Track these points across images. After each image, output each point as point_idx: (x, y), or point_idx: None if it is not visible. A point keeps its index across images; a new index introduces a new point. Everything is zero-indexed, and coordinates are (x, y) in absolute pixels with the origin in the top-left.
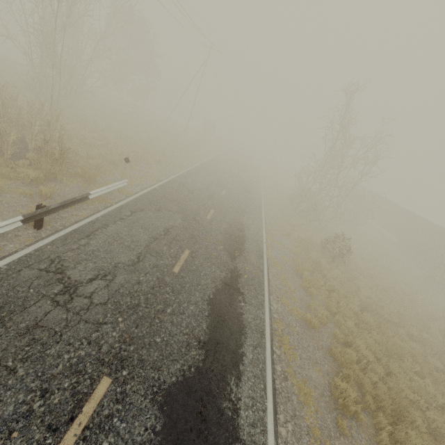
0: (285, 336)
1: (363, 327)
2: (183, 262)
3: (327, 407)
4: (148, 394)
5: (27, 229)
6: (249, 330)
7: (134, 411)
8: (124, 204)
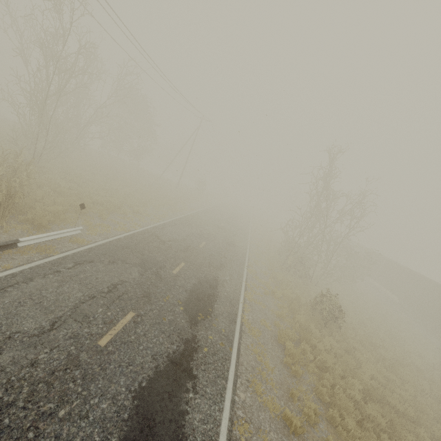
0: None
1: (369, 428)
2: (120, 330)
3: None
4: None
5: None
6: None
7: None
8: (70, 254)
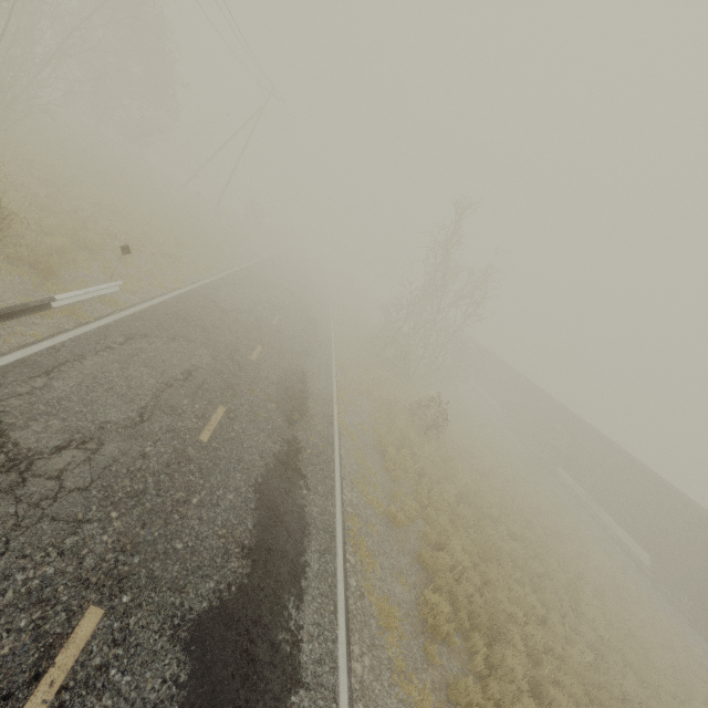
0: (363, 537)
1: (459, 524)
2: (216, 426)
3: (413, 630)
4: (165, 629)
5: None
6: (315, 530)
7: (144, 657)
8: (111, 323)
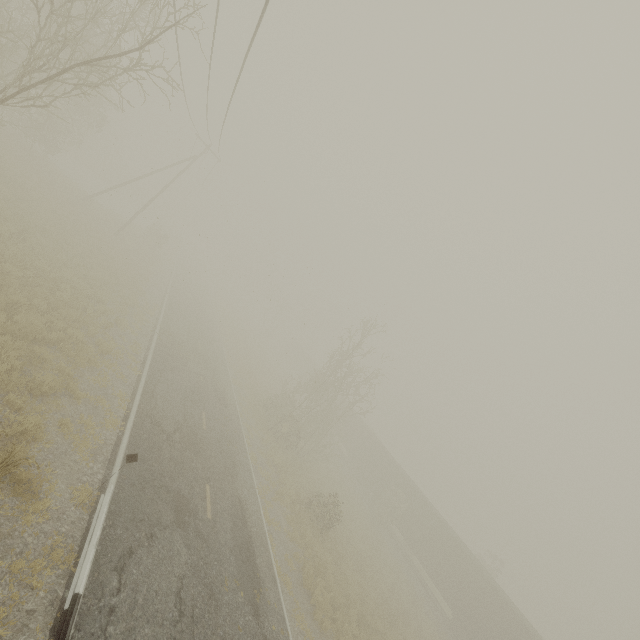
0: None
1: None
2: None
3: None
4: None
5: None
6: None
7: None
8: (99, 550)
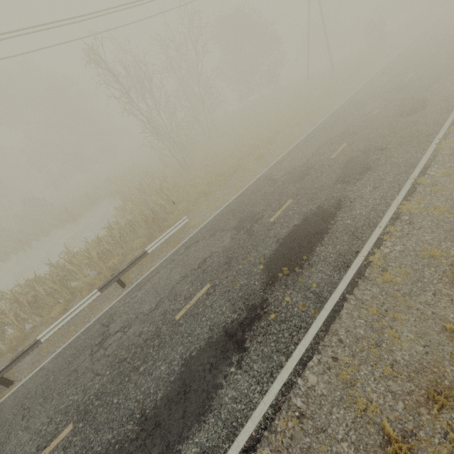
0: None
1: None
2: (193, 303)
3: None
4: (78, 453)
5: (121, 288)
6: (214, 418)
7: None
8: (185, 241)
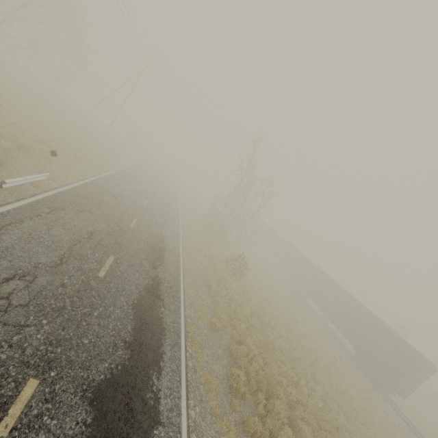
0: (196, 336)
1: (252, 330)
2: (109, 267)
3: (224, 391)
4: (78, 392)
5: None
6: (168, 332)
7: (65, 409)
8: (40, 199)
